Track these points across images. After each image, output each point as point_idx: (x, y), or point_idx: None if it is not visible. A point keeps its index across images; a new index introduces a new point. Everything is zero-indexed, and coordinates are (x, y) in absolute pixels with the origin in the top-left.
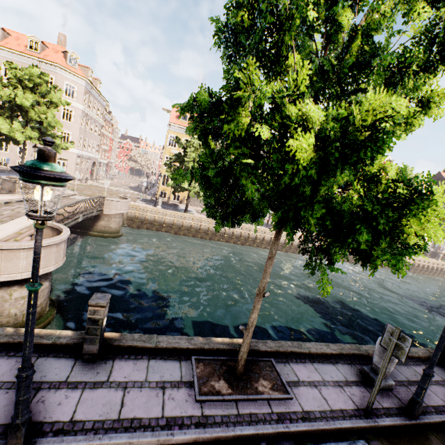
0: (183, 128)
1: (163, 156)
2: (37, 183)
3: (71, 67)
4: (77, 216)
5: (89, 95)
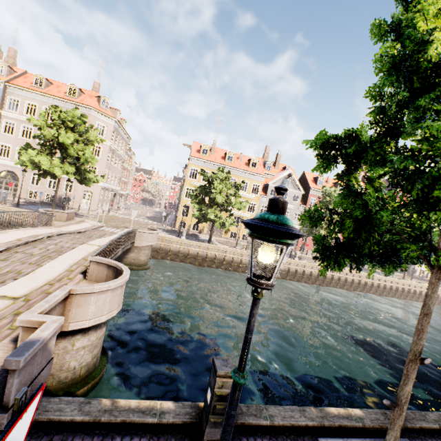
0: (204, 161)
1: (184, 188)
2: (283, 243)
3: (103, 109)
4: (118, 250)
5: (116, 133)
